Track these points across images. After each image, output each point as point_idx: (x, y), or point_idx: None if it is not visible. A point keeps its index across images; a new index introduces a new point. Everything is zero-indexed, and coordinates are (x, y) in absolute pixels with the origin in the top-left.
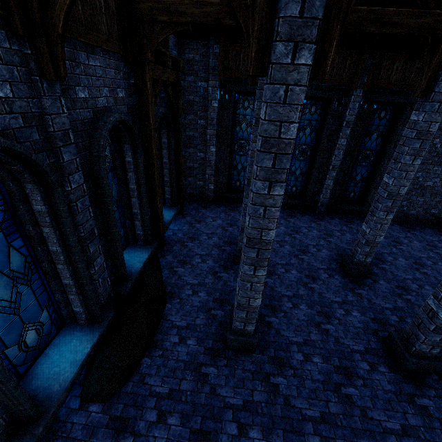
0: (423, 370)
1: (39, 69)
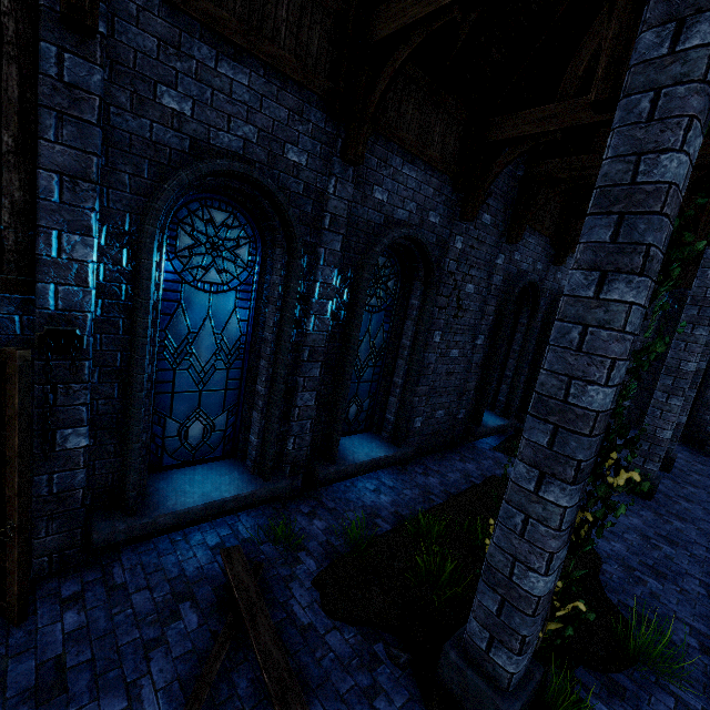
0: None
1: (552, 261)
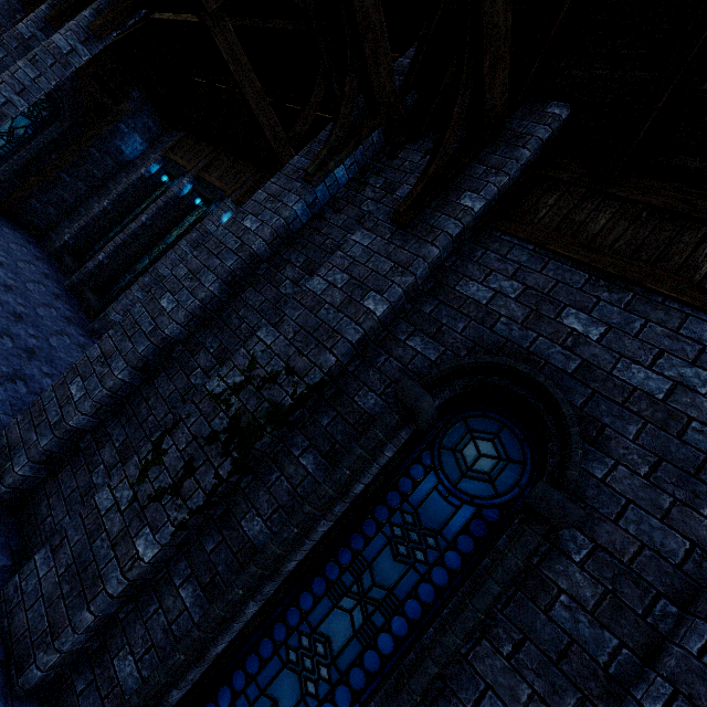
0: None
1: None
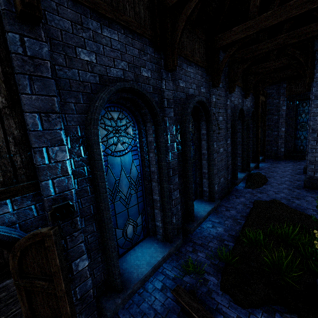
0: None
1: (244, 97)
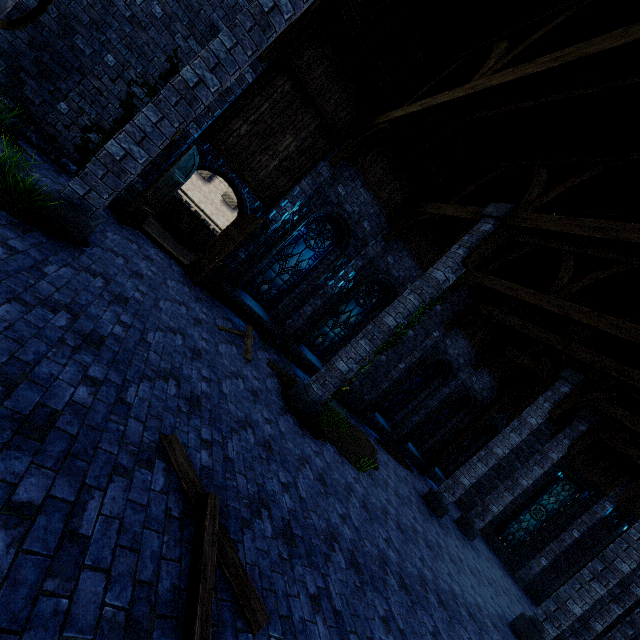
0: (527, 639)
1: (472, 365)
